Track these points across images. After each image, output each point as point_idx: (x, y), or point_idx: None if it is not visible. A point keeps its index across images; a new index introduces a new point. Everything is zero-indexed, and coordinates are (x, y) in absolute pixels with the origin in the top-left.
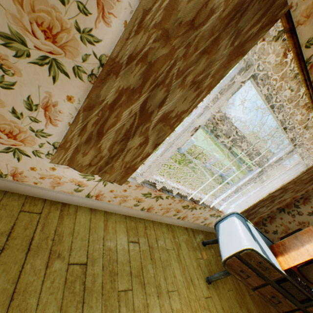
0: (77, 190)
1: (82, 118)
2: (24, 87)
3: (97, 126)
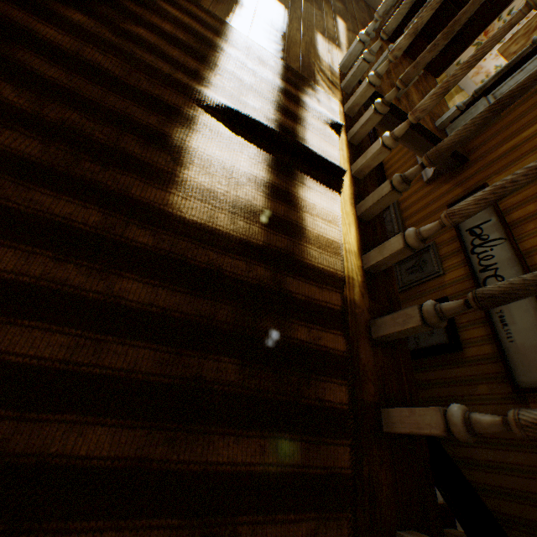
0: (481, 81)
1: (534, 17)
2: (515, 3)
3: (536, 23)
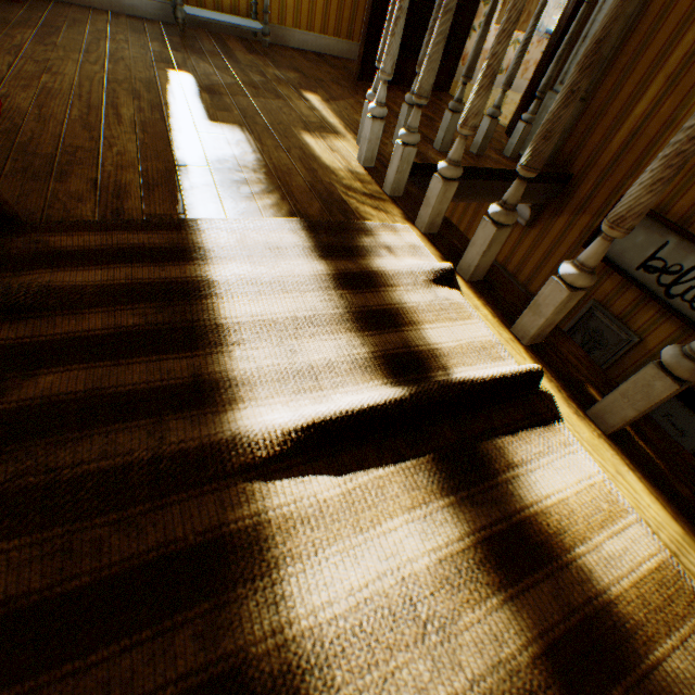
0: None
1: None
2: None
3: None
